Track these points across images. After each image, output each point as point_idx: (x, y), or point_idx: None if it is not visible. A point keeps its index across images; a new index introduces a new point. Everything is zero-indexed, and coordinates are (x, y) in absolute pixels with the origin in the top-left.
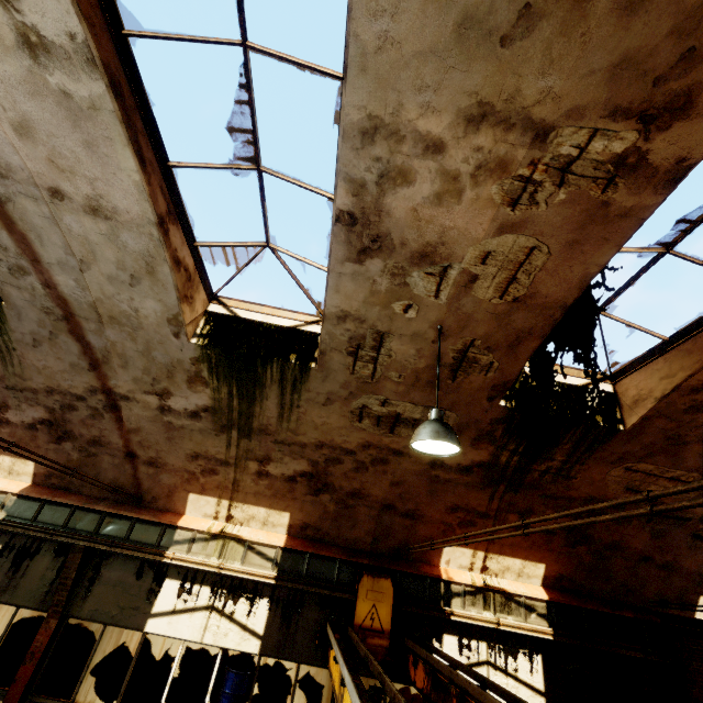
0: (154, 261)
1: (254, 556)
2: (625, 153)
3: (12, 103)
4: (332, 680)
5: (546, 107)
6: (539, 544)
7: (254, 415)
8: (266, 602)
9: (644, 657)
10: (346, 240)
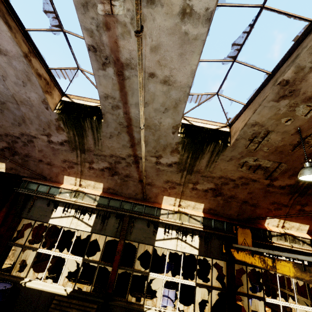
0: (179, 102)
1: (192, 220)
2: None
3: (157, 38)
4: (248, 263)
5: None
6: (308, 217)
7: (195, 165)
8: (197, 237)
9: None
10: (277, 92)
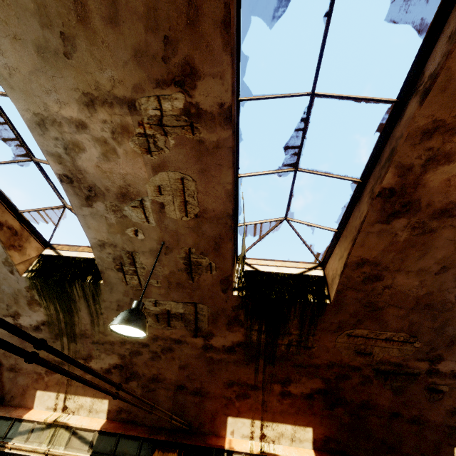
0: None
1: (76, 440)
2: (186, 107)
3: None
4: None
5: (120, 88)
6: (304, 409)
7: (75, 324)
8: None
9: None
10: (74, 192)
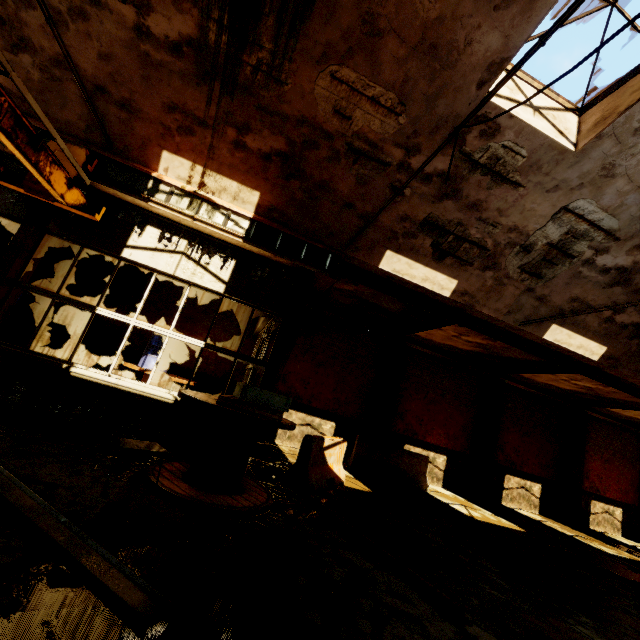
0: None
1: None
2: None
3: None
4: None
5: None
6: (257, 170)
7: None
8: None
9: (317, 272)
10: None
